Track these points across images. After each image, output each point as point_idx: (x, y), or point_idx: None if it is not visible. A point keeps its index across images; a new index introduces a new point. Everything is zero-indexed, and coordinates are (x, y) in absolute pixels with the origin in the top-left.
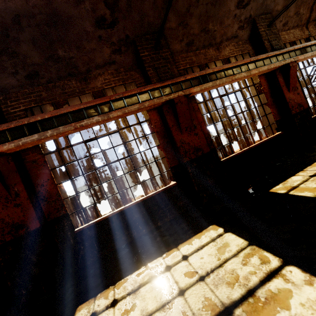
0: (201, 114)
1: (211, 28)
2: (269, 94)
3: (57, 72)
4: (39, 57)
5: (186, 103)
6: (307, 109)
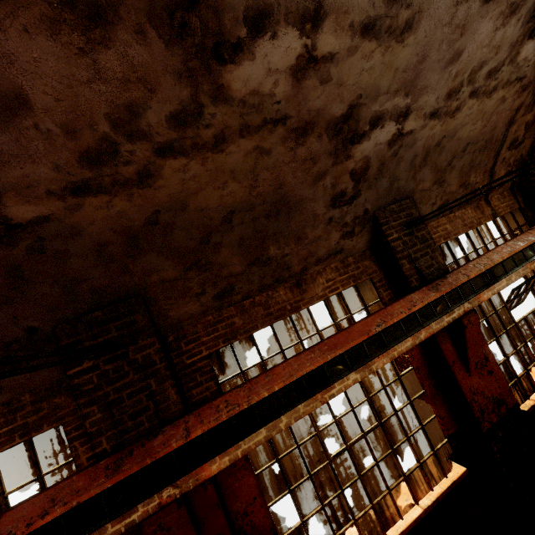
0: (253, 474)
1: (276, 253)
2: (426, 370)
3: None
4: None
5: (186, 523)
6: (515, 407)
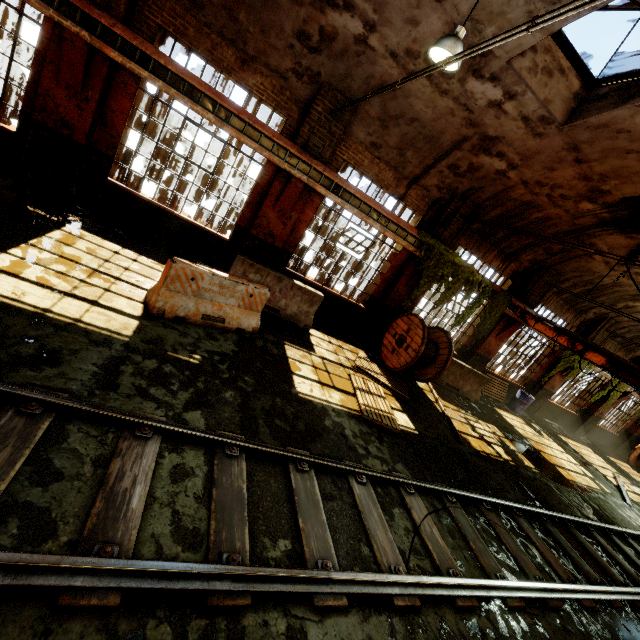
0: (132, 104)
1: (243, 22)
2: (261, 191)
3: None
4: None
5: (83, 56)
6: (277, 249)
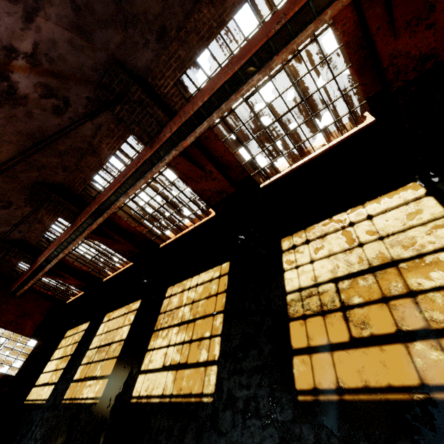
0: None
1: None
2: None
3: (181, 9)
4: (156, 2)
5: None
6: None
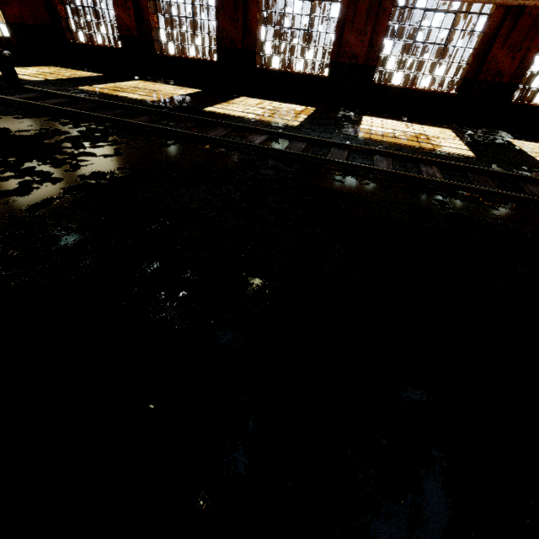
0: None
1: None
2: None
3: None
4: None
5: (534, 19)
6: None
